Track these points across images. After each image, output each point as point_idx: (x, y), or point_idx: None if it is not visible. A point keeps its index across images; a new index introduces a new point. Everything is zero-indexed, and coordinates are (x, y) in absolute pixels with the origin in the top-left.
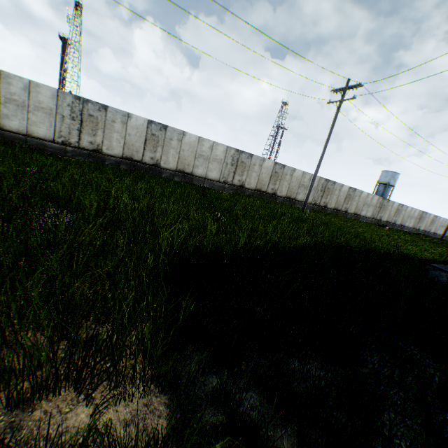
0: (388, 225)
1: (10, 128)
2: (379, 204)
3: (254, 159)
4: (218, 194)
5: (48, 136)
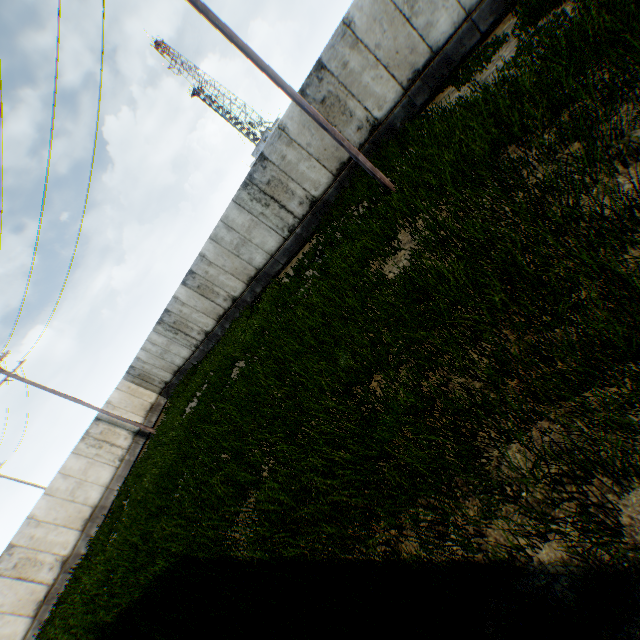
0: None
1: (181, 364)
2: None
3: (273, 154)
4: (244, 343)
5: (190, 352)
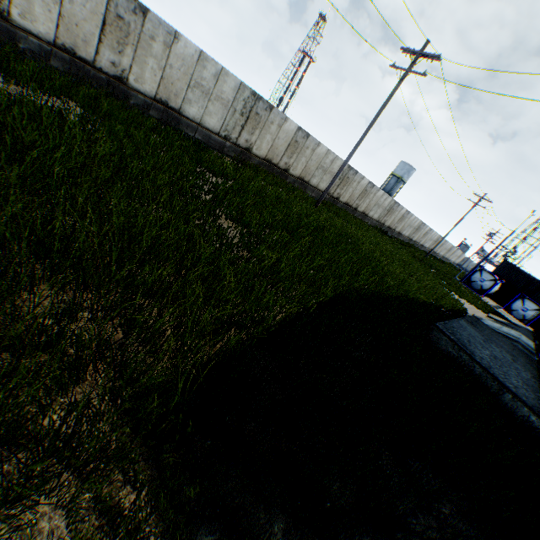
0: (388, 230)
1: None
2: (390, 207)
3: (273, 115)
4: (219, 166)
5: None
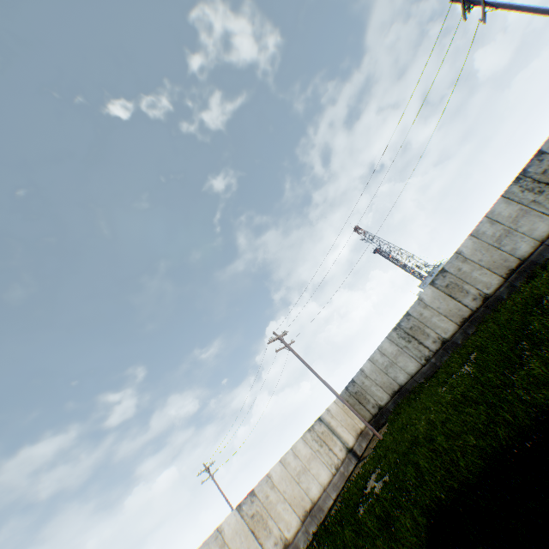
0: None
1: (403, 382)
2: None
3: None
4: None
5: (417, 366)
